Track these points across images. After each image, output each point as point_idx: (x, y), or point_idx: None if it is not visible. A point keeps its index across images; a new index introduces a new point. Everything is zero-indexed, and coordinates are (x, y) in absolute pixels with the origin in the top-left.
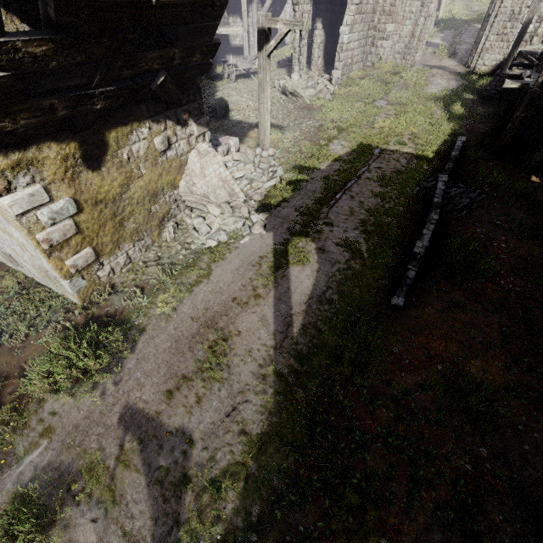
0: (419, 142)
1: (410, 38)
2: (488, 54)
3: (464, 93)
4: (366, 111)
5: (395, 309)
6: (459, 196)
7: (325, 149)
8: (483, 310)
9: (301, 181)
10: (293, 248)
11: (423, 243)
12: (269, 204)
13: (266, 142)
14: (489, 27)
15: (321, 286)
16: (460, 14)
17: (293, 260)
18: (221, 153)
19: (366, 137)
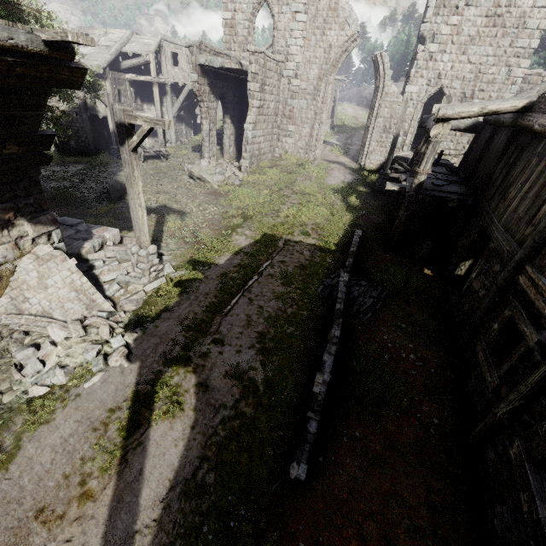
0: (322, 232)
1: (309, 138)
2: (373, 156)
3: (358, 186)
4: (272, 199)
5: (297, 482)
6: (362, 295)
7: (226, 240)
8: (404, 465)
9: (193, 281)
10: (165, 386)
11: (324, 376)
12: (144, 317)
13: (144, 240)
14: (370, 136)
15: (192, 458)
16: (349, 123)
17: (159, 409)
18: (88, 249)
19: (270, 227)
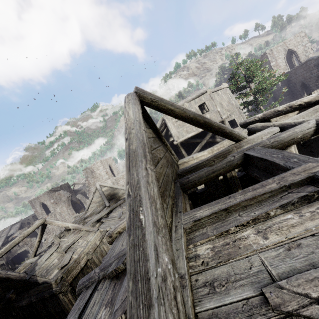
0: None
1: None
2: None
3: None
4: None
5: None
6: None
7: None
8: None
9: None
10: None
11: None
12: None
13: None
14: None
15: None
16: None
17: None
18: None
19: None
